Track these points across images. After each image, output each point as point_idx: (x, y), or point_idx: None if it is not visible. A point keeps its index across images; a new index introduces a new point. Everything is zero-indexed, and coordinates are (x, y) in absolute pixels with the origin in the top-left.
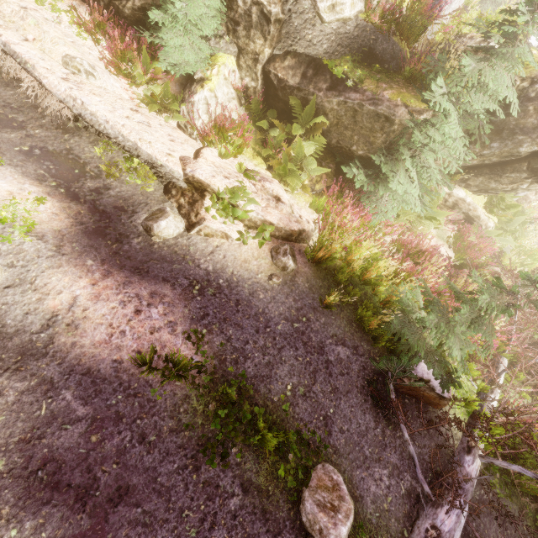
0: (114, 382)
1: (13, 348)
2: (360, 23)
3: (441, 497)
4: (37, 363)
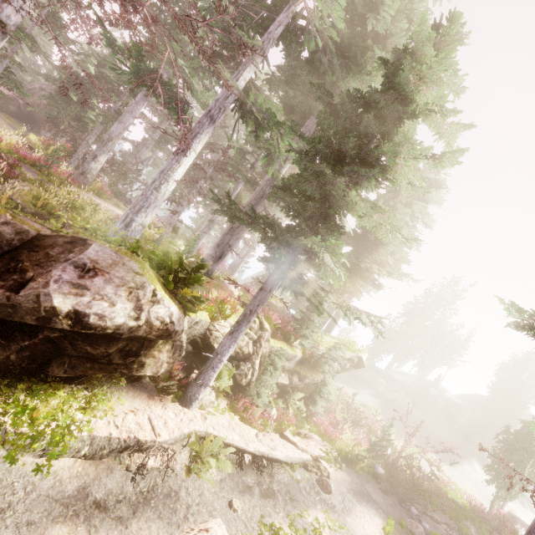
0: None
1: None
2: (301, 356)
3: (409, 505)
4: None
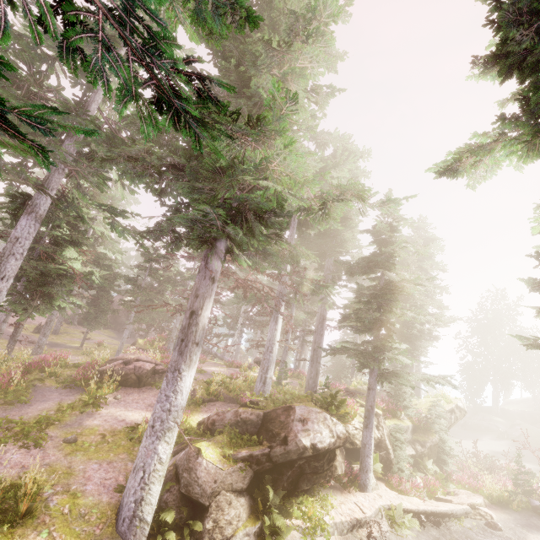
0: None
1: None
2: (412, 425)
3: None
4: None
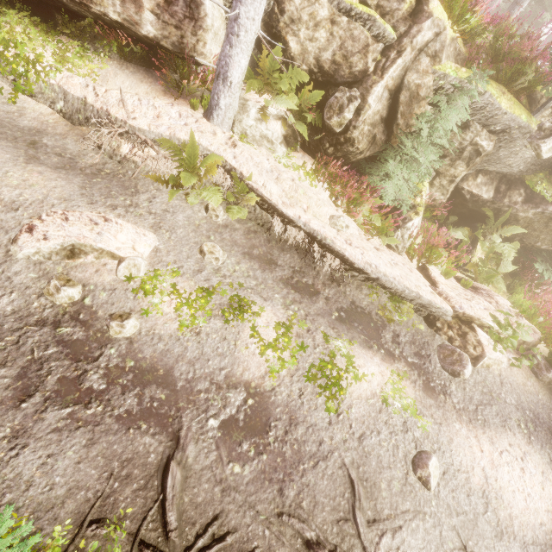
0: (551, 545)
1: (483, 533)
2: None
3: None
4: (503, 542)
